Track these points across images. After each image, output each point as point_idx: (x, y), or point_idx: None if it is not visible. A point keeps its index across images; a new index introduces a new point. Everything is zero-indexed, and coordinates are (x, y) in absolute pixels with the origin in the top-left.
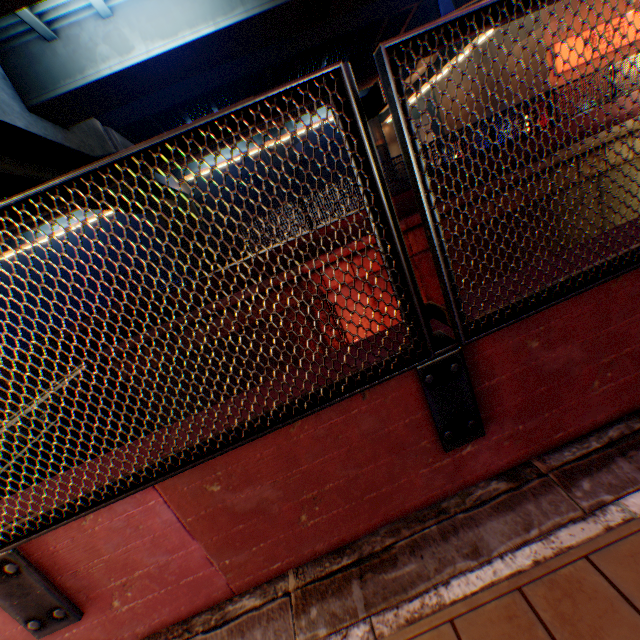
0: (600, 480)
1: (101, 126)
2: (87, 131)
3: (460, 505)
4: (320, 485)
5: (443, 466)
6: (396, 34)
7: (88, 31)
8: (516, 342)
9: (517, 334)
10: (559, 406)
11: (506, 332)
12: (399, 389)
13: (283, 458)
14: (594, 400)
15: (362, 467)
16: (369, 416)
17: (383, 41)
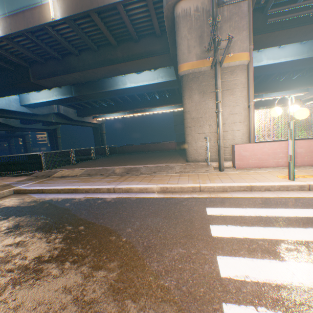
0: None
1: None
2: None
3: None
4: None
5: None
6: None
7: None
8: None
9: None
10: None
11: None
12: None
13: None
14: None
15: None
16: None
17: None
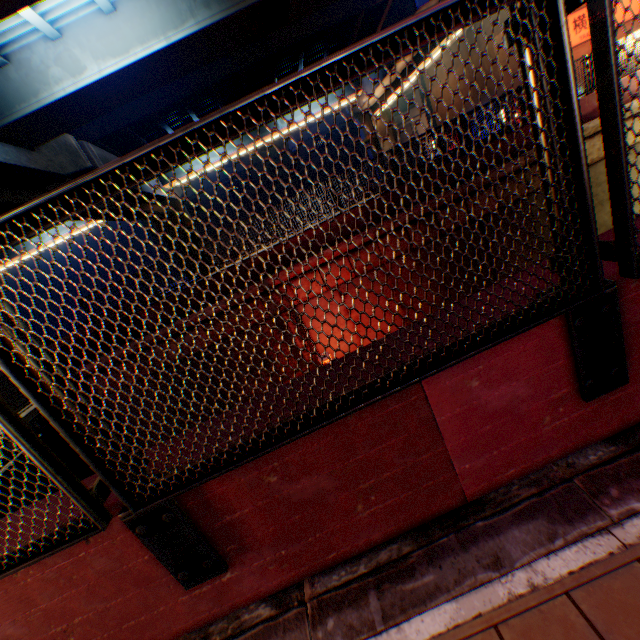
0: (345, 618)
1: (75, 141)
2: (57, 149)
3: (223, 632)
4: (69, 618)
5: (206, 592)
6: (375, 27)
7: (39, 54)
8: (251, 478)
9: (250, 471)
10: (324, 529)
11: (236, 470)
12: (128, 530)
13: (18, 599)
14: (364, 521)
15: (112, 600)
16: (102, 556)
17: (363, 34)
